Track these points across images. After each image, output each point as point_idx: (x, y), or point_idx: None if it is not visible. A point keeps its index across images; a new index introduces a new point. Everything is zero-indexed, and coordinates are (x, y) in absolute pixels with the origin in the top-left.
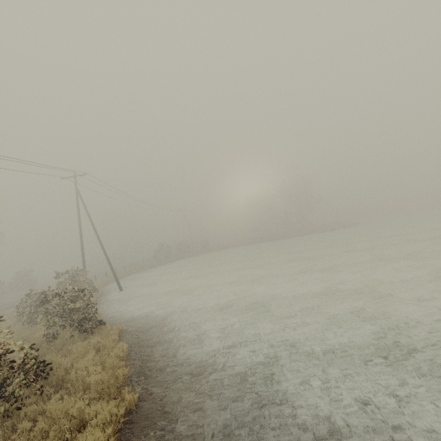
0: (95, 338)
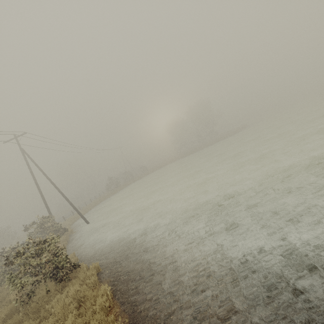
0: (72, 289)
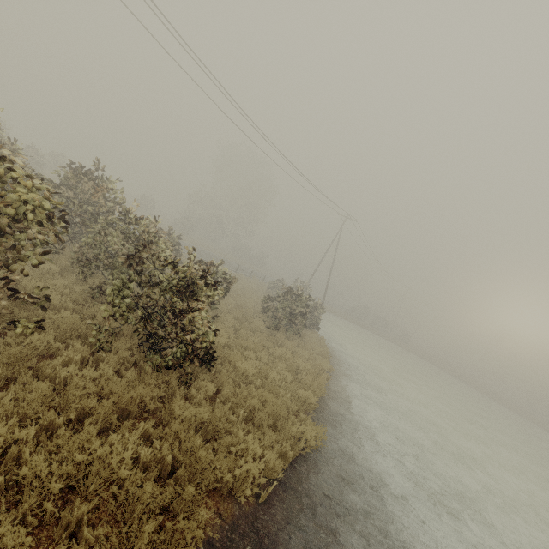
0: (315, 334)
